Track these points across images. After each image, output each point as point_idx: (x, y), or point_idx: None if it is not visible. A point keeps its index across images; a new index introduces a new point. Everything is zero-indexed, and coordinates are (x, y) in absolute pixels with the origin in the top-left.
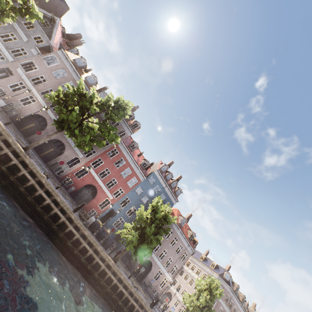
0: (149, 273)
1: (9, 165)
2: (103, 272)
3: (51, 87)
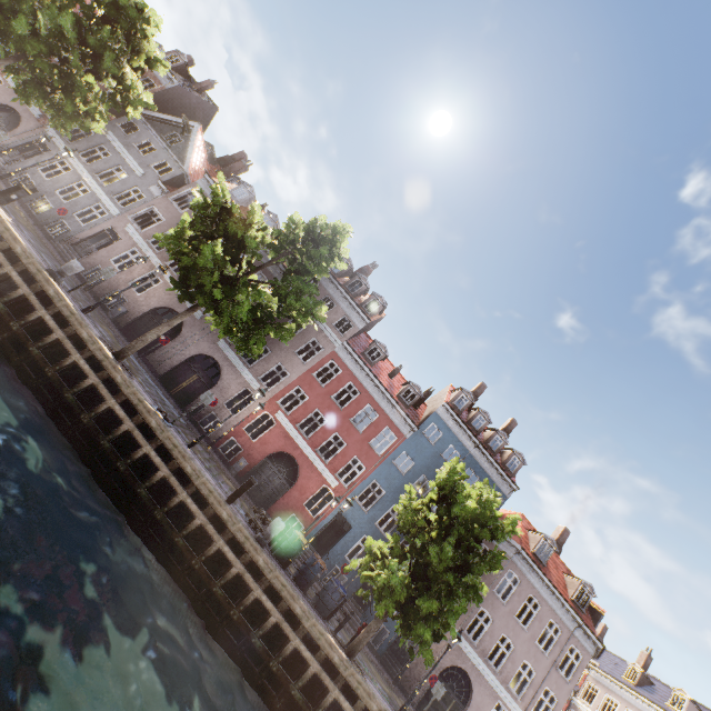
0: (468, 710)
1: (79, 387)
2: (317, 686)
3: None
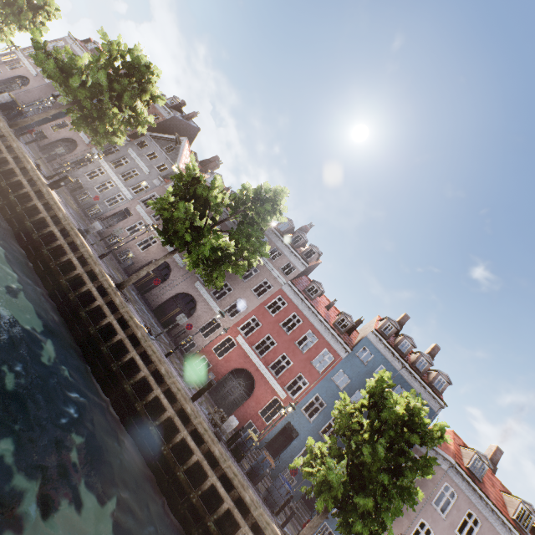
0: None
1: (90, 307)
2: None
3: None
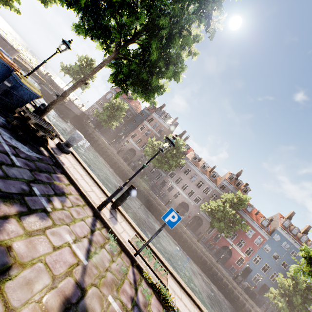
0: None
1: (196, 253)
2: None
3: (185, 182)
